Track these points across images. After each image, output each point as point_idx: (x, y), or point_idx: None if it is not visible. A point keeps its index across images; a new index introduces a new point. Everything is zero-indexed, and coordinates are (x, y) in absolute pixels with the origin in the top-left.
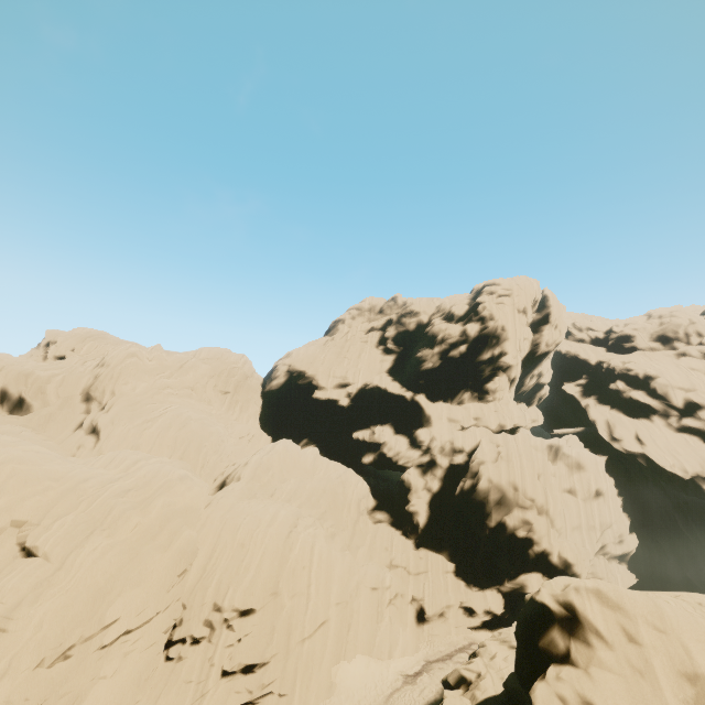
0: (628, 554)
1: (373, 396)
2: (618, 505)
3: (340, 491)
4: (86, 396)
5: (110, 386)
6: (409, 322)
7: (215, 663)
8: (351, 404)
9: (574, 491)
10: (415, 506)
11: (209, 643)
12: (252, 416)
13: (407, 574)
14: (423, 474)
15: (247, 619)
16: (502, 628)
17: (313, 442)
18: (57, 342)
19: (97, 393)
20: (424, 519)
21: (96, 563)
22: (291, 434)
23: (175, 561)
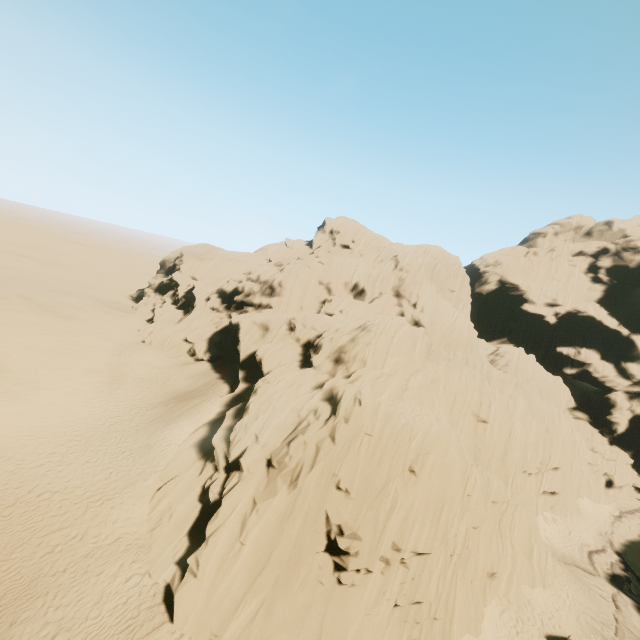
0: None
1: (584, 322)
2: None
3: (557, 393)
4: (396, 293)
5: (416, 290)
6: (631, 258)
7: (542, 486)
8: (558, 323)
9: None
10: (618, 419)
11: (537, 476)
12: (468, 313)
13: (602, 458)
14: (629, 399)
15: (556, 471)
16: None
17: (512, 342)
18: (341, 232)
19: (406, 294)
20: (623, 429)
21: (521, 435)
22: (490, 330)
23: (535, 437)
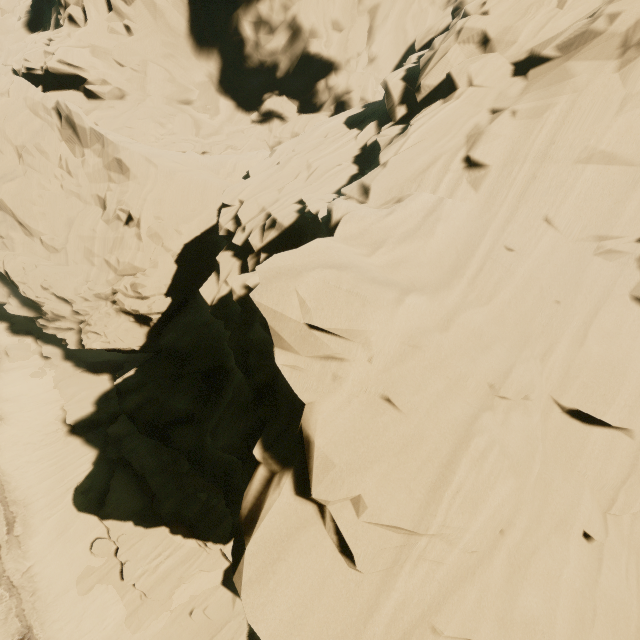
0: (149, 319)
1: None
2: (170, 253)
3: None
4: None
5: None
6: None
7: None
8: None
9: (104, 208)
10: None
11: None
12: None
13: None
14: None
15: None
16: (3, 322)
17: None
18: None
19: None
20: None
21: None
22: None
23: None
